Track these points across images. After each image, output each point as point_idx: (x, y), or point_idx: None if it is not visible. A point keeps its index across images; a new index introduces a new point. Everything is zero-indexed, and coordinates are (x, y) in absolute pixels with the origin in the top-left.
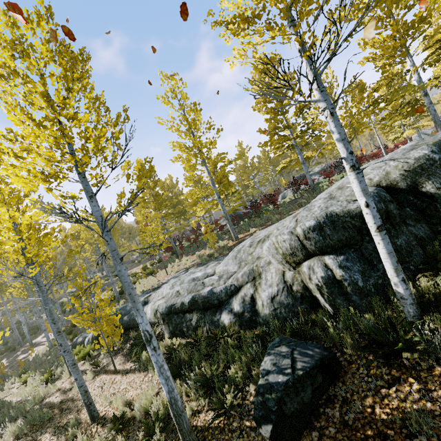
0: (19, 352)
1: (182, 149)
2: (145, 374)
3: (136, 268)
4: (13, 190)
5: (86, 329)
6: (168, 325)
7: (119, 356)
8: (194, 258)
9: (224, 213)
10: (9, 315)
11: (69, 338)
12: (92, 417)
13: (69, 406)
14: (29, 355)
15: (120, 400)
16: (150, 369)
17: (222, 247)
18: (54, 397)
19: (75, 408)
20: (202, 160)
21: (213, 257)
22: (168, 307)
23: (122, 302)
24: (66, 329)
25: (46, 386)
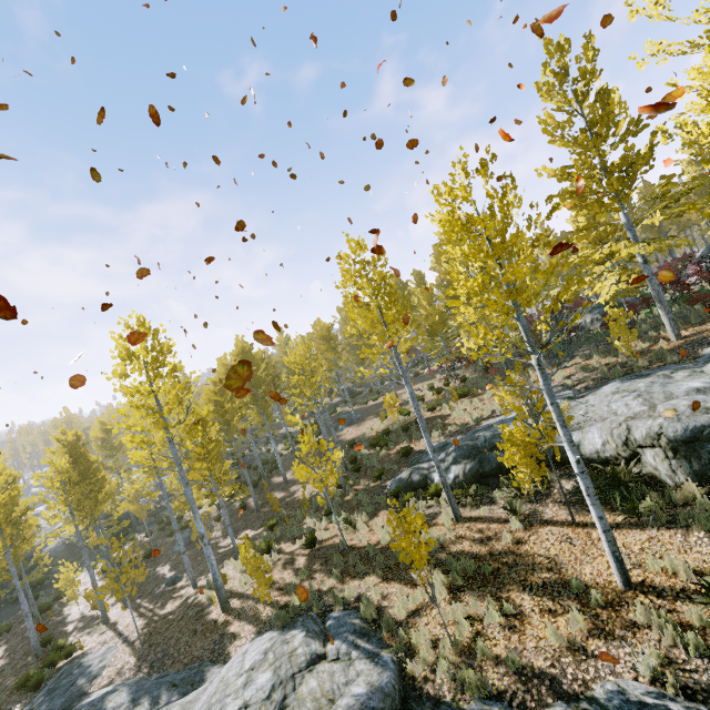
0: (267, 489)
1: (589, 175)
2: (680, 532)
3: (401, 391)
4: (506, 217)
5: (393, 467)
6: (688, 460)
7: (551, 504)
8: (565, 371)
9: (654, 289)
10: (250, 440)
11: (374, 476)
12: (627, 580)
13: (516, 561)
14: (294, 494)
15: (680, 562)
16: (696, 526)
17: (641, 352)
18: (466, 546)
19: (539, 566)
20: (615, 194)
21: (637, 367)
22: (692, 430)
23: (436, 434)
24: (345, 465)
25: (433, 530)
